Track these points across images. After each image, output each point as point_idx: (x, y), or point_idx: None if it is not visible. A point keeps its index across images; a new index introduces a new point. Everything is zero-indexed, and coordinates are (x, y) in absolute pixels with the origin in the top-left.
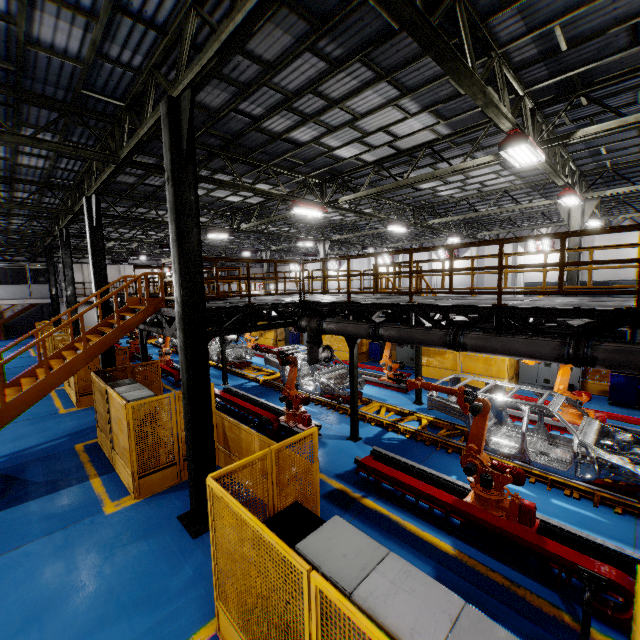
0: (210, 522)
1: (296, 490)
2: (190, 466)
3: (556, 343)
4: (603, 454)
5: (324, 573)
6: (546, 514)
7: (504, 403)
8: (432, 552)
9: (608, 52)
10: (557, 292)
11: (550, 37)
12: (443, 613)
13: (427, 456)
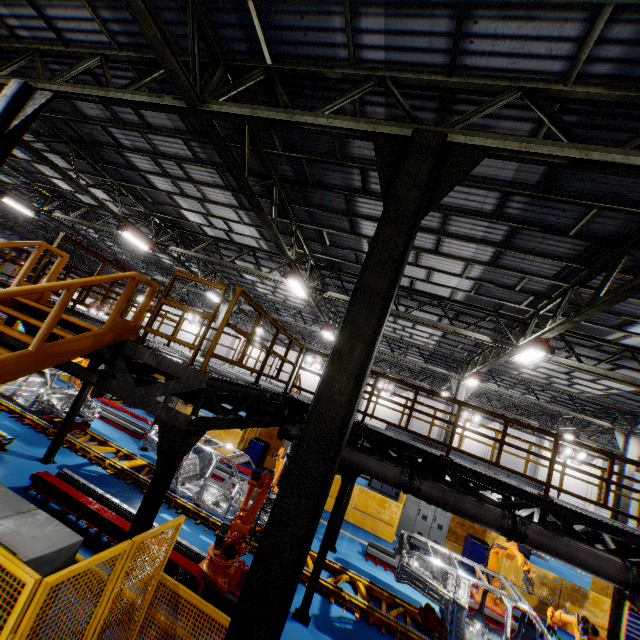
0: None
1: None
2: None
3: (619, 564)
4: None
5: None
6: None
7: None
8: None
9: (599, 322)
10: (602, 505)
11: None
12: None
13: None
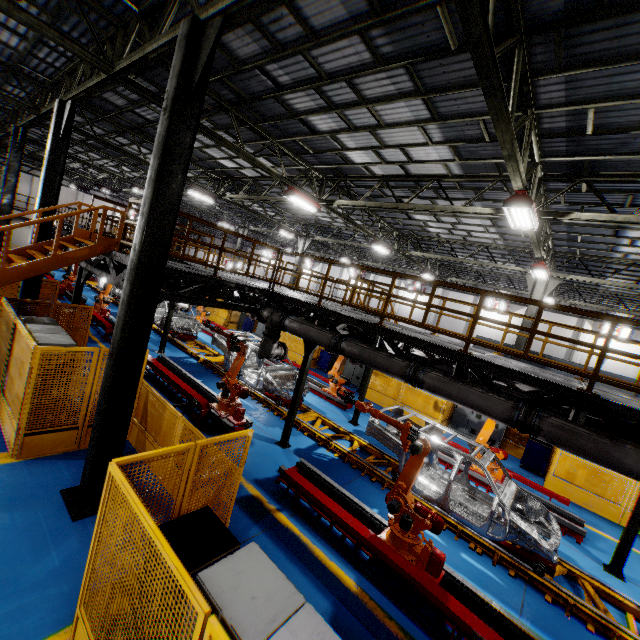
0: (99, 515)
1: (211, 493)
2: (94, 437)
3: (509, 405)
4: (515, 517)
5: (225, 618)
6: (450, 564)
7: (436, 445)
8: (335, 585)
9: (621, 151)
10: (522, 356)
11: (582, 116)
12: None
13: (351, 480)
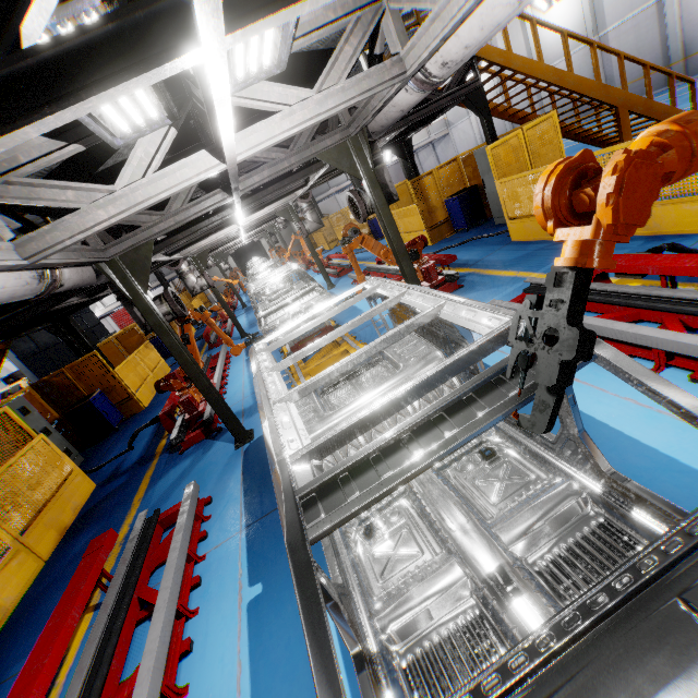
0: None
1: None
2: None
3: None
4: None
5: None
6: None
7: None
8: None
9: None
10: None
11: None
12: None
13: None
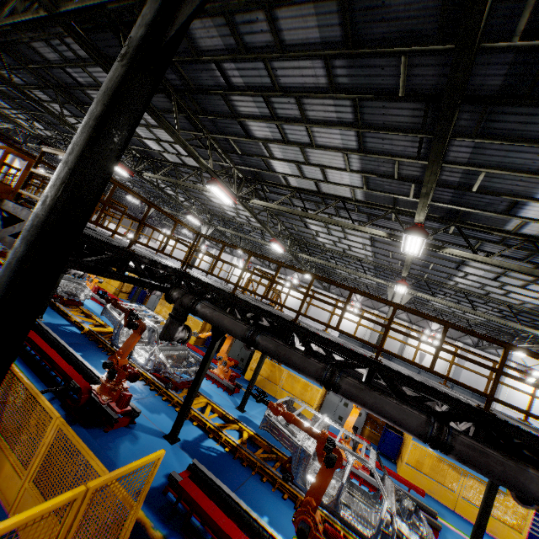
0: None
1: None
2: None
3: (423, 419)
4: (404, 526)
5: None
6: None
7: None
8: None
9: (489, 209)
10: (429, 369)
11: (473, 176)
12: None
13: (243, 481)
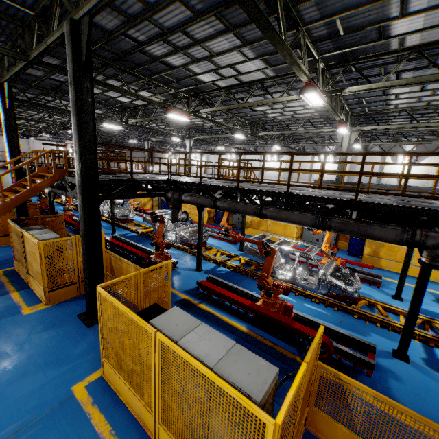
0: (99, 313)
1: (156, 297)
2: (86, 283)
3: (313, 217)
4: (333, 279)
5: (164, 333)
6: (300, 311)
7: (289, 251)
8: (235, 331)
9: (367, 41)
10: (318, 187)
11: (334, 25)
12: (223, 348)
13: (241, 281)
